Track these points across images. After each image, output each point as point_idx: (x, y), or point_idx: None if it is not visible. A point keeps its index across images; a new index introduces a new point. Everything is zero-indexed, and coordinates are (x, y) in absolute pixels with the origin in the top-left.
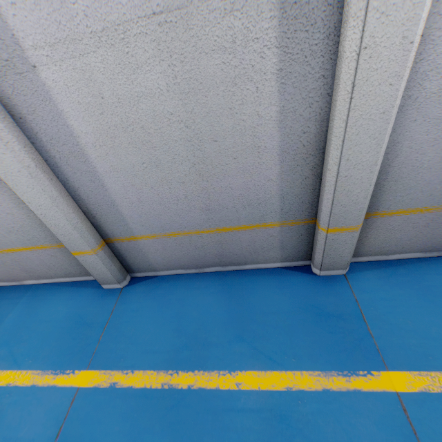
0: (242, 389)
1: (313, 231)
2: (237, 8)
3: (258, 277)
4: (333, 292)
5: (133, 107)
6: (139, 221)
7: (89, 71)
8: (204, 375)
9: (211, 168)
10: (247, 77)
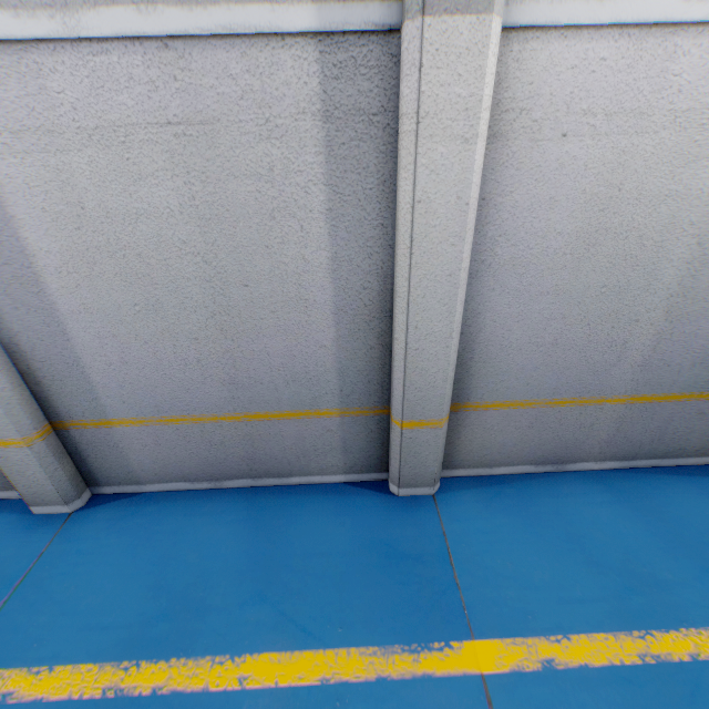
0: (248, 686)
1: (388, 425)
2: (276, 136)
3: (308, 498)
4: (414, 521)
5: (129, 226)
6: (119, 394)
7: (68, 172)
8: (186, 665)
9: (239, 322)
10: (289, 211)
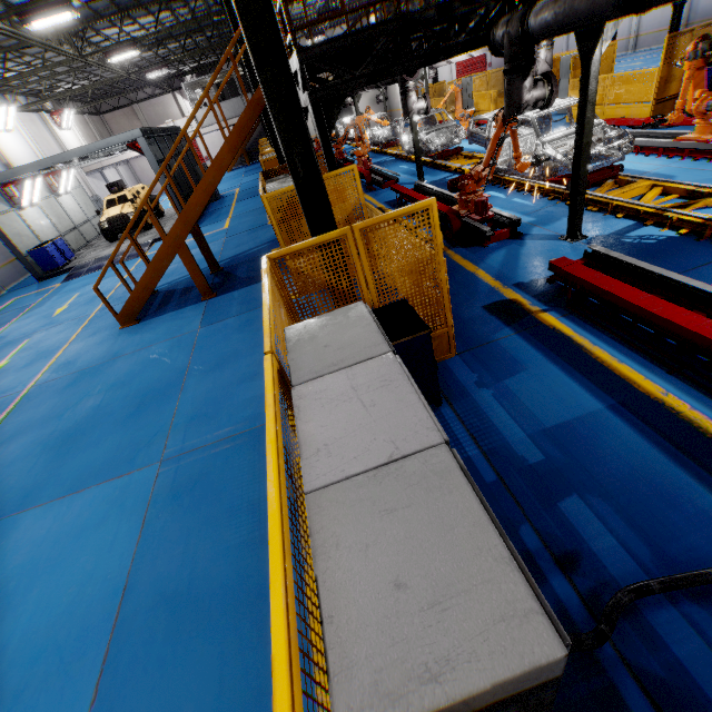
0: None
1: None
2: None
3: None
4: None
5: None
6: (698, 16)
7: None
8: None
9: None
10: None
